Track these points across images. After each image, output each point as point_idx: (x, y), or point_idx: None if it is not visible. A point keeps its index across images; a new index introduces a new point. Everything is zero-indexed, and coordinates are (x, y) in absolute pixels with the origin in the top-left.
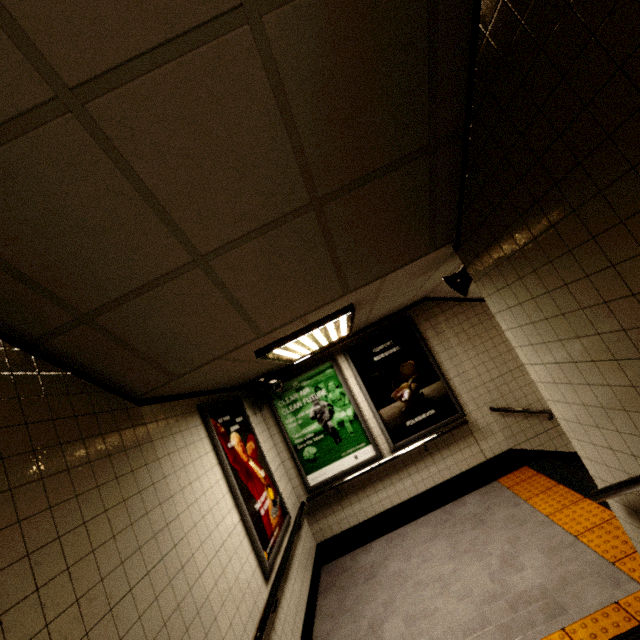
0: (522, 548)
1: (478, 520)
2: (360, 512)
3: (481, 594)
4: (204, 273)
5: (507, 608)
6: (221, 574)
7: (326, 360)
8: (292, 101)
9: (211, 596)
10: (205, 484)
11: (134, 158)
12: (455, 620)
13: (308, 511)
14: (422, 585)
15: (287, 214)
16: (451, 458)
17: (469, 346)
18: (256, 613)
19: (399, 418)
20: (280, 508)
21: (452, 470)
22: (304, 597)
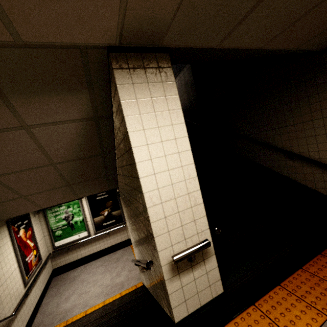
0: (124, 270)
1: (117, 260)
2: (75, 256)
3: (105, 285)
4: (24, 199)
5: (110, 288)
6: (6, 287)
7: None
8: (63, 173)
9: (1, 295)
10: (5, 255)
11: (8, 183)
12: (94, 293)
13: (52, 256)
14: (89, 283)
15: (58, 187)
16: (116, 237)
17: None
18: (18, 299)
19: (101, 222)
20: (38, 258)
21: (116, 242)
22: (41, 291)
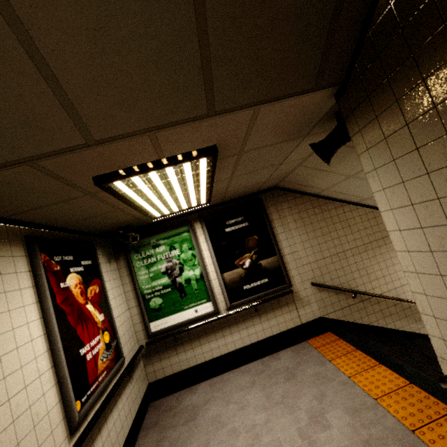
0: (328, 405)
1: (290, 374)
2: (192, 358)
3: None
4: None
5: None
6: None
7: (184, 224)
8: None
9: None
10: (2, 325)
11: None
12: None
13: (146, 354)
14: (236, 433)
15: None
16: (274, 320)
17: (303, 231)
18: None
19: (238, 282)
20: (114, 351)
21: (274, 329)
22: (121, 441)
